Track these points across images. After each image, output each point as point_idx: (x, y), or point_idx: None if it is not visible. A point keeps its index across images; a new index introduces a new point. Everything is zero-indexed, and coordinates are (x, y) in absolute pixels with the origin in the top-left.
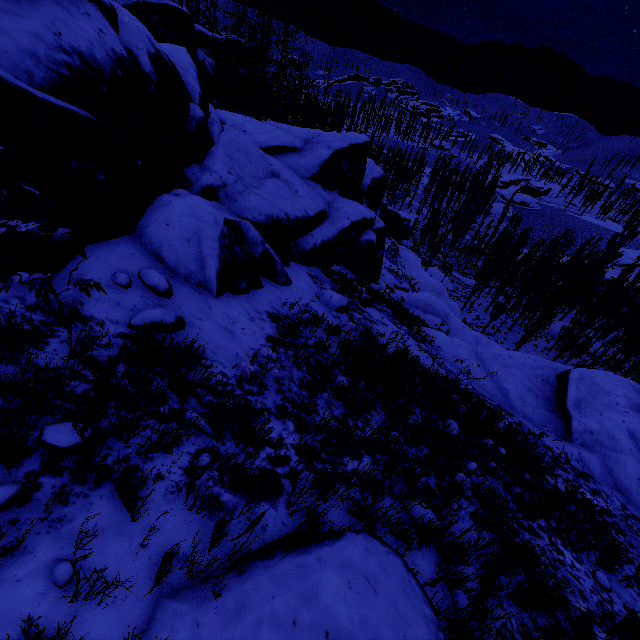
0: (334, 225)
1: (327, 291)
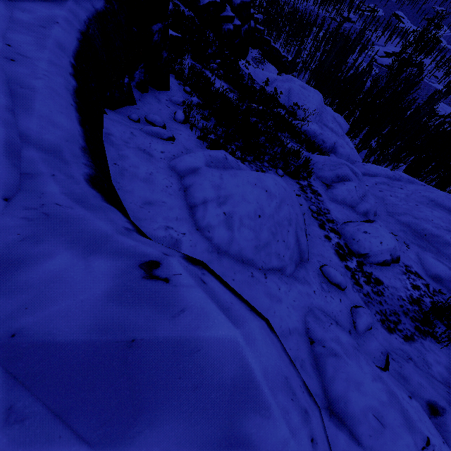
0: (201, 0)
1: (187, 9)
